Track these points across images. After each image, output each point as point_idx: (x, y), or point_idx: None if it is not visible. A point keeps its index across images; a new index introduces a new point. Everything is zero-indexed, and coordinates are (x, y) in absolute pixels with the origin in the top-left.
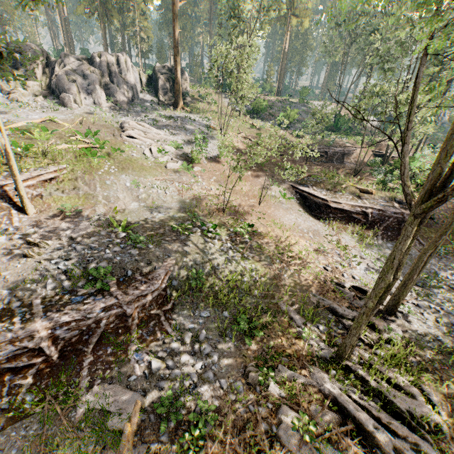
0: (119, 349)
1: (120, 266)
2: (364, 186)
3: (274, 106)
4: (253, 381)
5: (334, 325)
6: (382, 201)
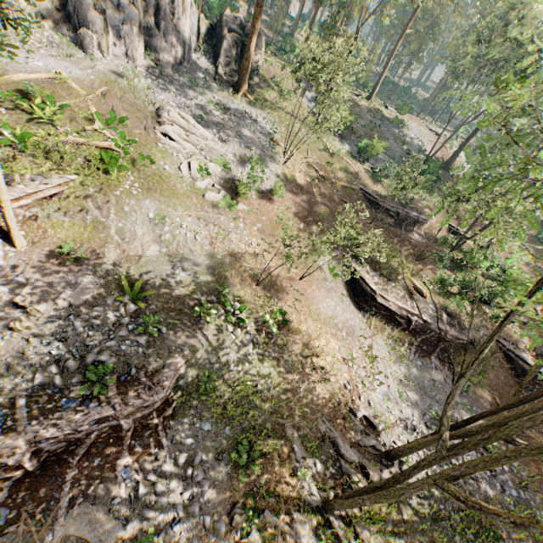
0: (107, 461)
1: (124, 360)
2: (421, 283)
3: (361, 118)
4: (236, 523)
5: (331, 464)
6: (433, 307)
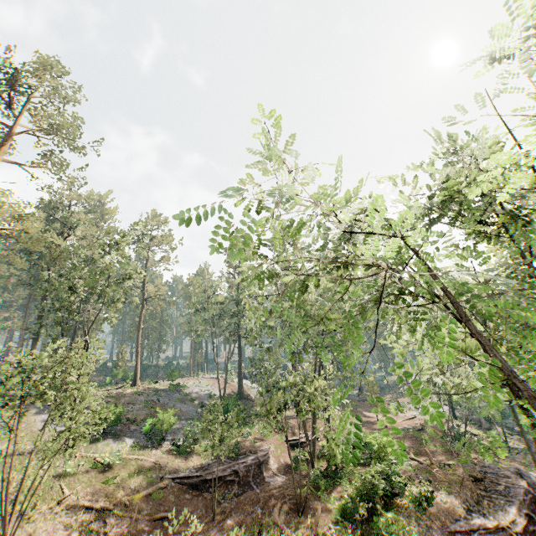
0: None
1: None
2: None
3: (133, 404)
4: None
5: None
6: None
